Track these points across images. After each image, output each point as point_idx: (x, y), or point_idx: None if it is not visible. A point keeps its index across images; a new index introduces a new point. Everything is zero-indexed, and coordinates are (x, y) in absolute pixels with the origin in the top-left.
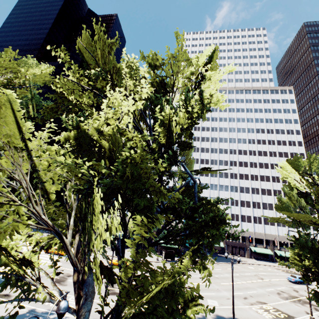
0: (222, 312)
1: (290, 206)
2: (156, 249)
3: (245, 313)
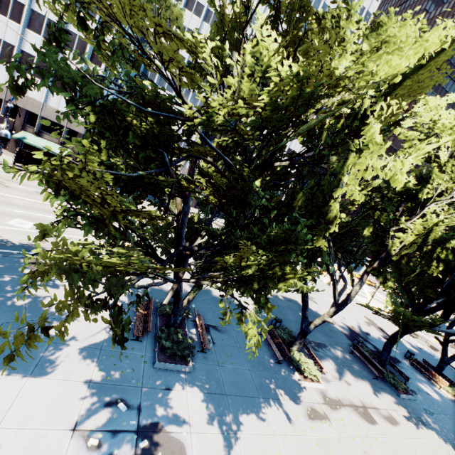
0: (16, 236)
1: None
2: None
3: None
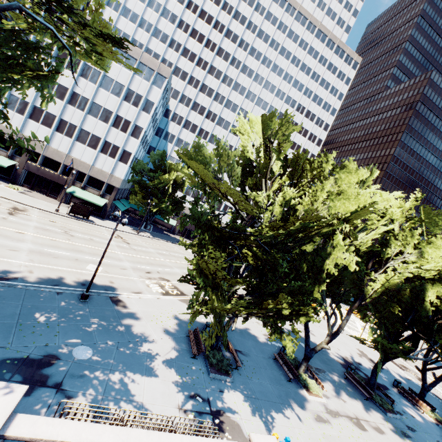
0: (96, 279)
1: (208, 162)
2: (68, 201)
3: (130, 284)
